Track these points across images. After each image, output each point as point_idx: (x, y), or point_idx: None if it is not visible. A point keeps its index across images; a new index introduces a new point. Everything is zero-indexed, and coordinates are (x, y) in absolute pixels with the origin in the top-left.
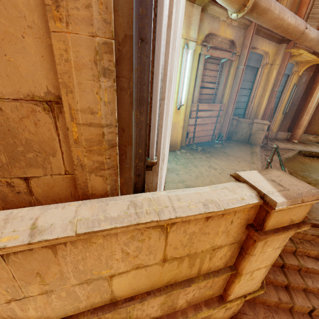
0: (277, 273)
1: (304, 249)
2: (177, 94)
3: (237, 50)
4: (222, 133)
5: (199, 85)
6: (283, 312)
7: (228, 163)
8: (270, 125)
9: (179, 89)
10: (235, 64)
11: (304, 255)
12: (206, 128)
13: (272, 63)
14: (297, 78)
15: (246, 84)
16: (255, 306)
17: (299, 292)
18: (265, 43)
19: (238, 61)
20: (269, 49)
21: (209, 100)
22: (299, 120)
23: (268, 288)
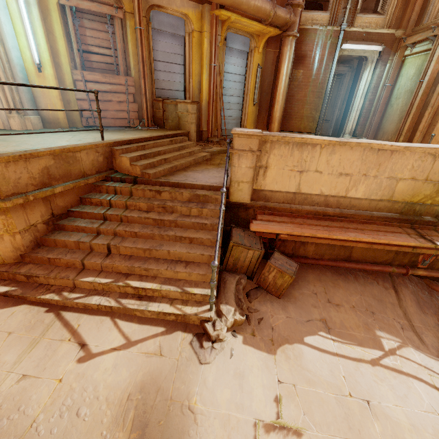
0: (94, 223)
1: (133, 202)
2: (31, 52)
3: (125, 5)
4: (144, 117)
5: (75, 47)
6: (81, 252)
7: (104, 135)
8: (223, 115)
9: (30, 44)
10: (131, 24)
11: (137, 210)
12: (112, 108)
13: (201, 30)
14: (261, 56)
15: (173, 58)
16: (55, 249)
17: (108, 237)
18: (175, 1)
19: (133, 20)
20: (188, 10)
21: (108, 71)
22: (272, 112)
23: (77, 235)
